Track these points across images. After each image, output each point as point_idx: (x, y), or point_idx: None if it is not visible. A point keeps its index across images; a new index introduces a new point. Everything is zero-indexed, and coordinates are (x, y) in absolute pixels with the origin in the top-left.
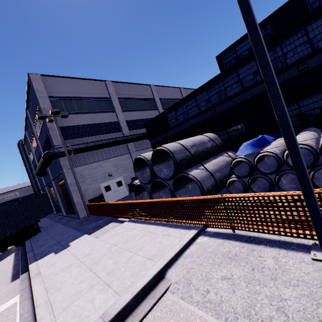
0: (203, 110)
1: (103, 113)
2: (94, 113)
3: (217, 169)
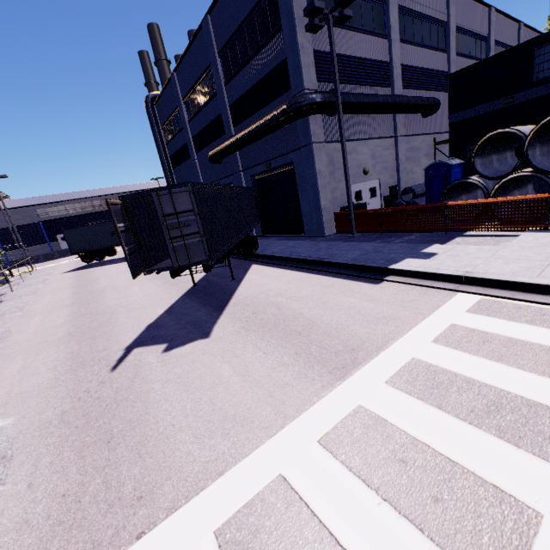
0: None
1: (371, 38)
2: (359, 34)
3: None
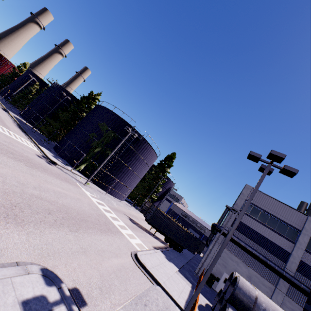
0: None
1: (279, 236)
2: (270, 229)
3: None
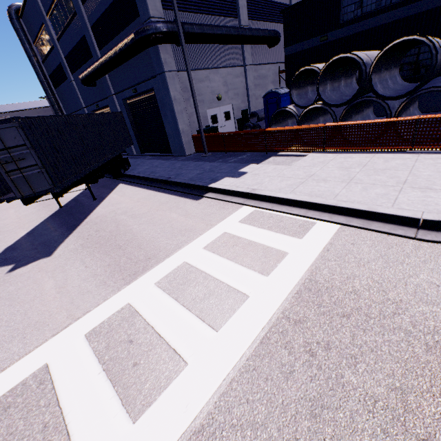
0: None
1: None
2: None
3: None
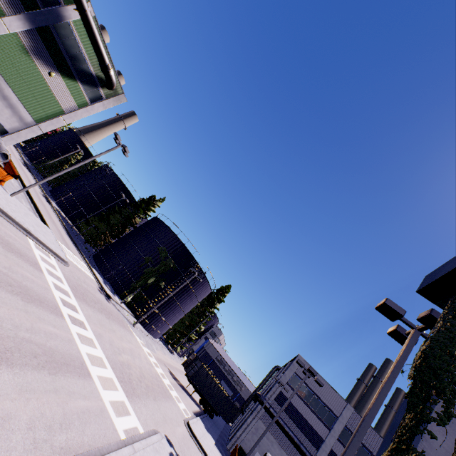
0: None
1: (318, 419)
2: (311, 410)
3: None
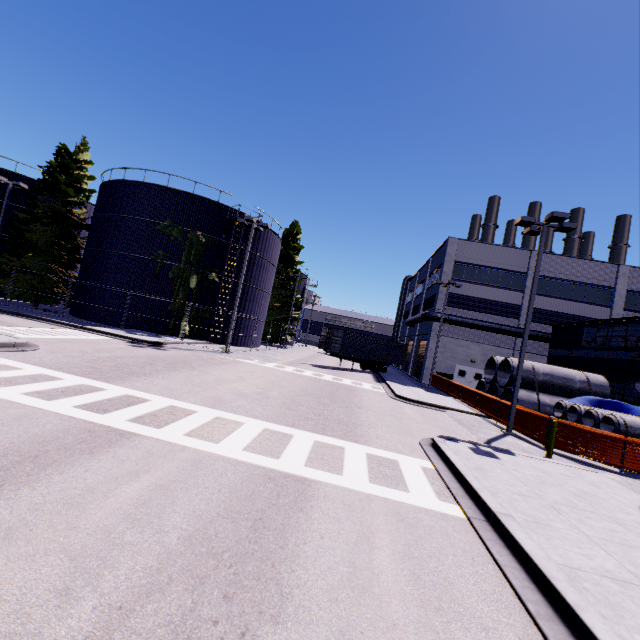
0: (626, 347)
1: (505, 291)
2: (493, 288)
3: (552, 405)
